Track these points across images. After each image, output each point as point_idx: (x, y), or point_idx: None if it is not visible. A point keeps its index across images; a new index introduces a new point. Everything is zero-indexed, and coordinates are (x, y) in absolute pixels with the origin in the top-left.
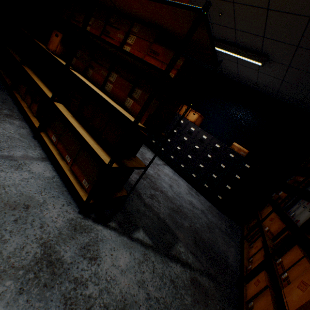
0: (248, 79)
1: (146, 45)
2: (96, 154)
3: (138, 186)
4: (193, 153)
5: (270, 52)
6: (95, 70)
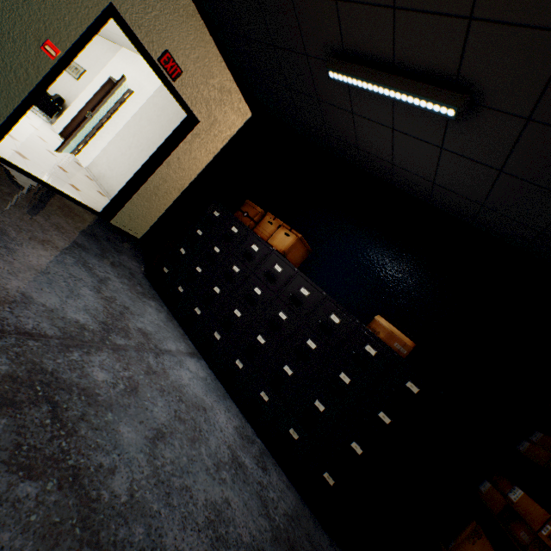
0: (415, 175)
1: None
2: None
3: None
4: (270, 331)
5: (481, 73)
6: None
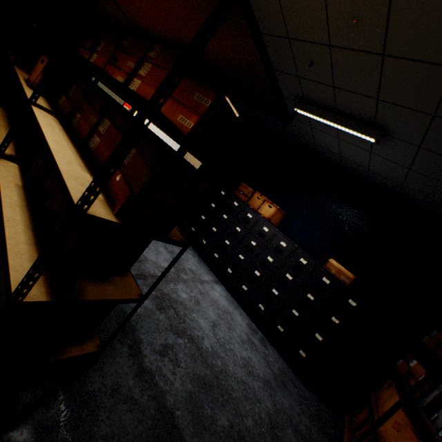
0: (355, 163)
1: (163, 77)
2: (6, 266)
3: (142, 326)
4: (263, 268)
5: (388, 122)
6: (83, 114)
